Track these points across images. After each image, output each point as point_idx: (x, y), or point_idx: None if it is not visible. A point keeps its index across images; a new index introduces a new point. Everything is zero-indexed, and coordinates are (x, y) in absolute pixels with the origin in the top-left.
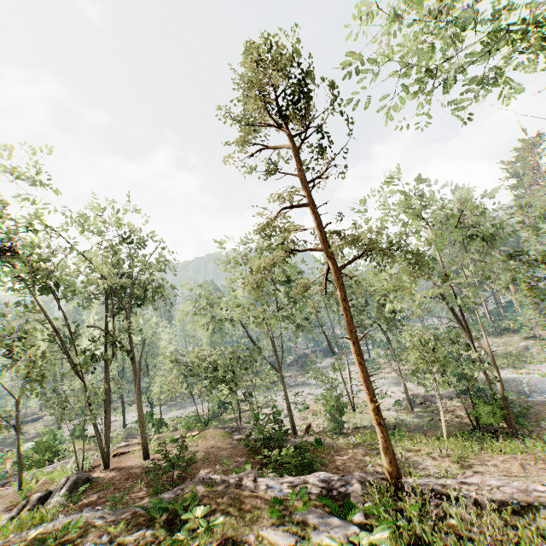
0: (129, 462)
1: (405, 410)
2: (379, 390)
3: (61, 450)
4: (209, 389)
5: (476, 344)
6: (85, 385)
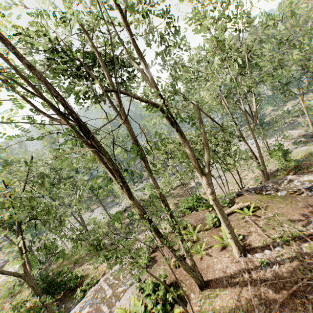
0: (220, 266)
1: (309, 144)
2: (261, 144)
3: (61, 273)
4: (192, 171)
5: (288, 106)
6: (134, 200)
